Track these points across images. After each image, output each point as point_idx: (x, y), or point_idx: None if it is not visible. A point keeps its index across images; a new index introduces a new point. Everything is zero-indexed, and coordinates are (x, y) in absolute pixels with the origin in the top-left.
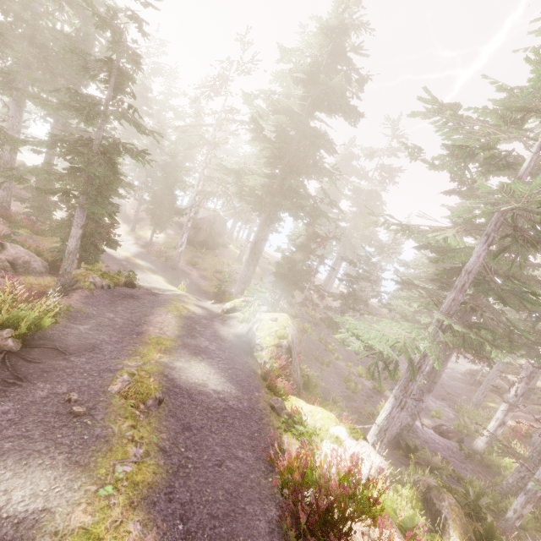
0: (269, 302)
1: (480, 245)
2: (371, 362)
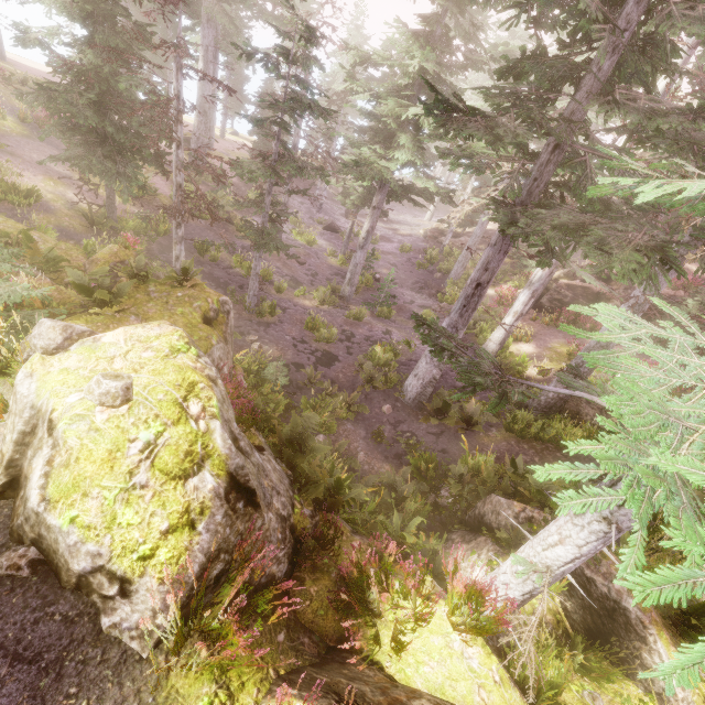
0: (86, 215)
1: None
2: None
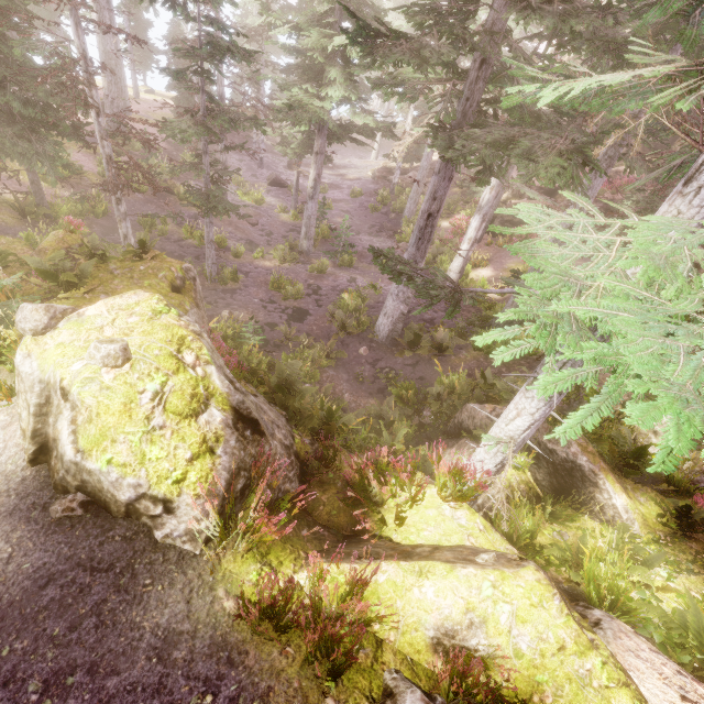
0: (13, 206)
1: None
2: None
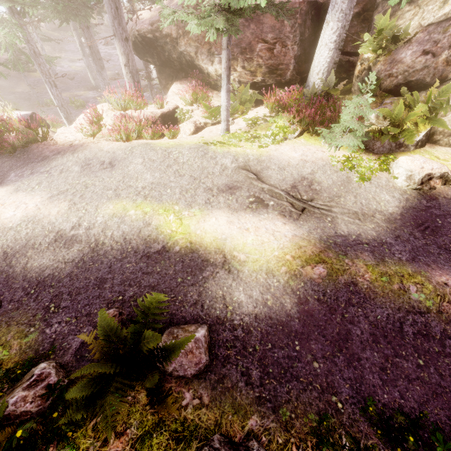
0: None
1: None
2: None
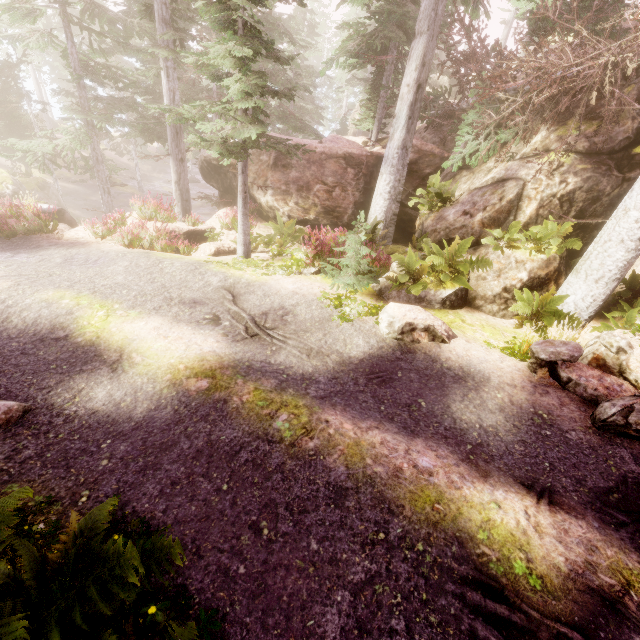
0: None
1: (67, 43)
2: (40, 163)
